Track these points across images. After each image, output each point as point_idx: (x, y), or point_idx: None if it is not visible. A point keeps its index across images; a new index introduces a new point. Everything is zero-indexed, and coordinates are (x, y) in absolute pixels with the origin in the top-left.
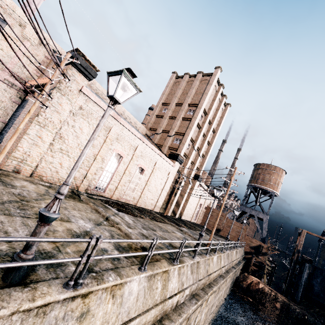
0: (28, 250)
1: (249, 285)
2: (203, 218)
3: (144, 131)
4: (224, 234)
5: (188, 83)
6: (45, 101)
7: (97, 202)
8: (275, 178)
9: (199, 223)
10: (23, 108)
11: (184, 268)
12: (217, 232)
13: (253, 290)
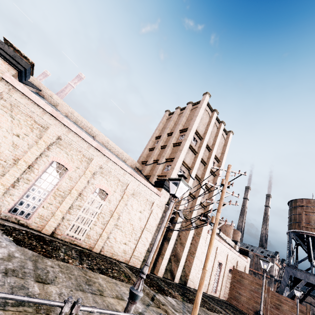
0: None
1: None
2: (231, 290)
3: (133, 163)
4: None
5: (179, 115)
6: None
7: None
8: None
9: (224, 298)
10: None
11: None
12: None
13: None
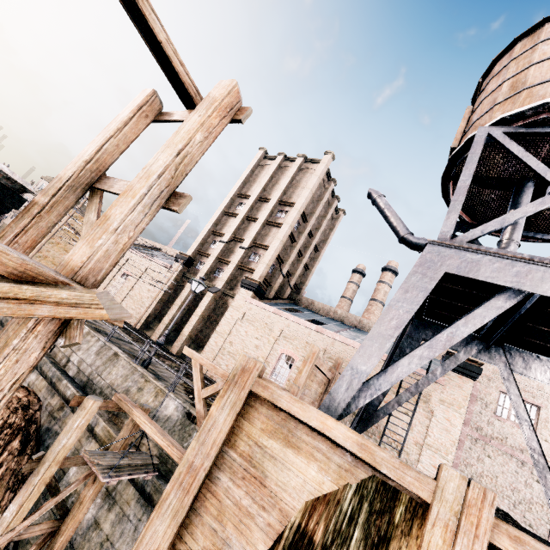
0: None
1: None
2: None
3: None
4: None
5: None
6: None
7: None
8: (491, 91)
9: None
10: None
11: None
12: None
13: None
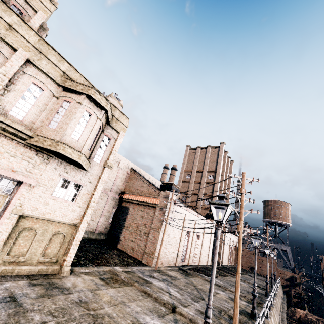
0: (255, 308)
1: (298, 317)
2: (235, 259)
3: (178, 196)
4: (258, 271)
5: (201, 153)
6: (162, 217)
7: (193, 272)
8: (284, 211)
9: (233, 264)
10: (126, 214)
11: (274, 308)
12: (251, 271)
13: (303, 321)
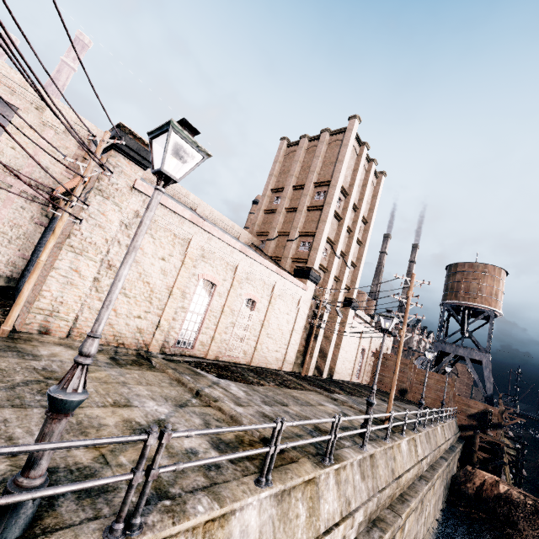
0: (32, 469)
1: (478, 489)
2: (373, 373)
3: (248, 239)
4: (415, 397)
5: (308, 151)
6: (79, 212)
7: (182, 367)
8: (490, 285)
9: (366, 382)
10: (51, 231)
11: (346, 471)
12: (401, 396)
13: (488, 498)
